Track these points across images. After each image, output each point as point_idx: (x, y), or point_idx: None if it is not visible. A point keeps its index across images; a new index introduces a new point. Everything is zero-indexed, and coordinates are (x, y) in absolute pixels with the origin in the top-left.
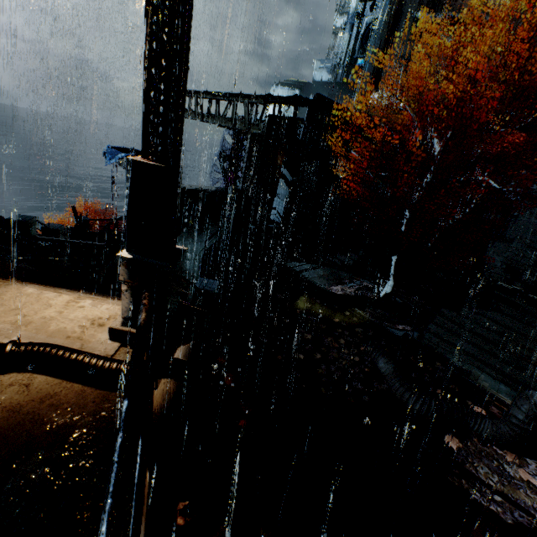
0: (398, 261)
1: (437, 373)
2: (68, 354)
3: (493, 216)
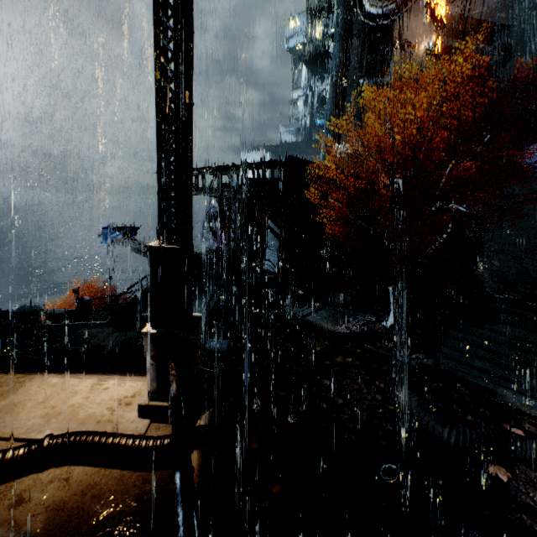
0: (395, 291)
1: (463, 399)
2: (104, 439)
3: (472, 234)
